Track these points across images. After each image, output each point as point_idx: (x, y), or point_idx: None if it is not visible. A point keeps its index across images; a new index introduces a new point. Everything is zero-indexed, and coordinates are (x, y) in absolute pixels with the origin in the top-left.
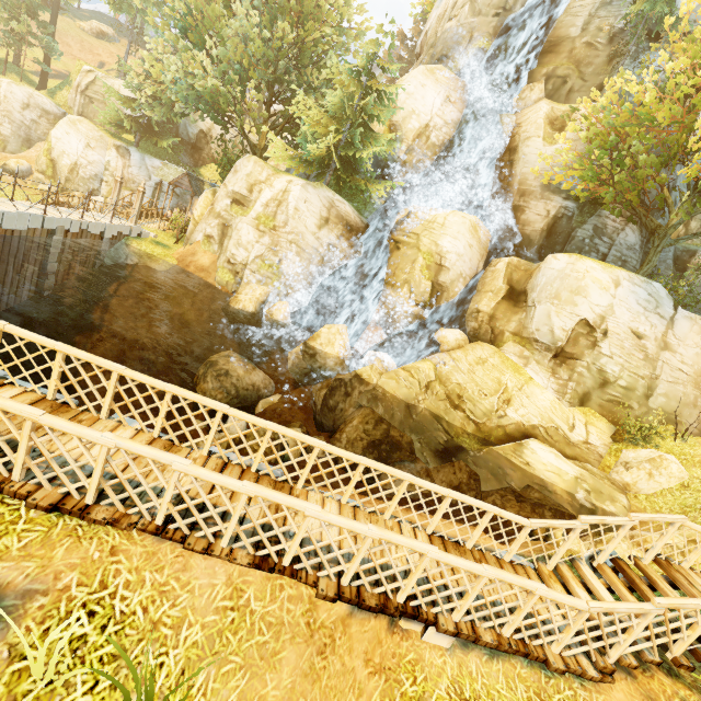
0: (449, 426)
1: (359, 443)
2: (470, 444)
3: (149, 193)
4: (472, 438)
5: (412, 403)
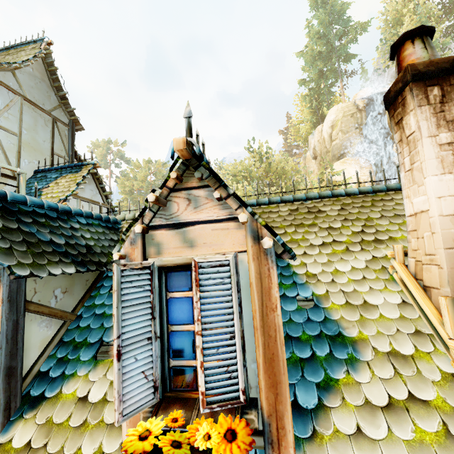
0: None
1: None
2: None
3: None
4: None
5: None
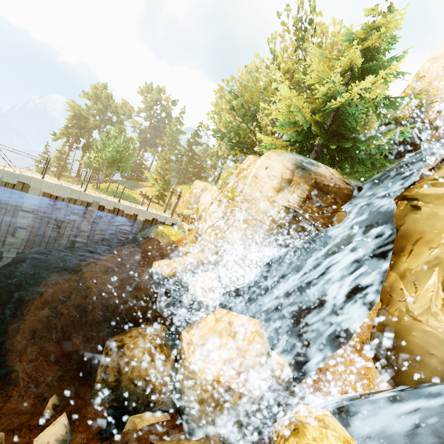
0: None
1: None
2: None
3: None
4: None
5: None
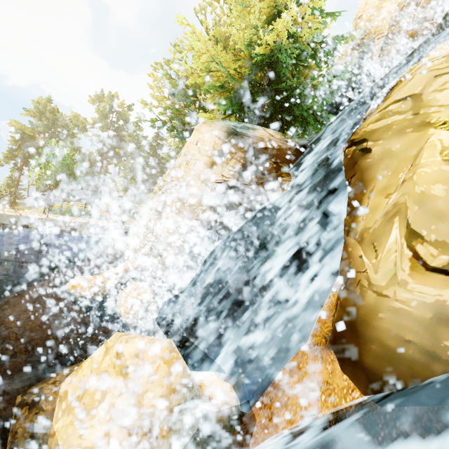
0: None
1: None
2: None
3: None
4: None
5: None
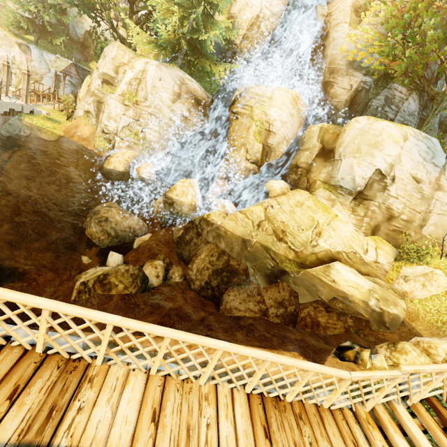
0: (275, 255)
1: (206, 271)
2: (291, 267)
3: (50, 83)
4: (292, 263)
5: (247, 238)
